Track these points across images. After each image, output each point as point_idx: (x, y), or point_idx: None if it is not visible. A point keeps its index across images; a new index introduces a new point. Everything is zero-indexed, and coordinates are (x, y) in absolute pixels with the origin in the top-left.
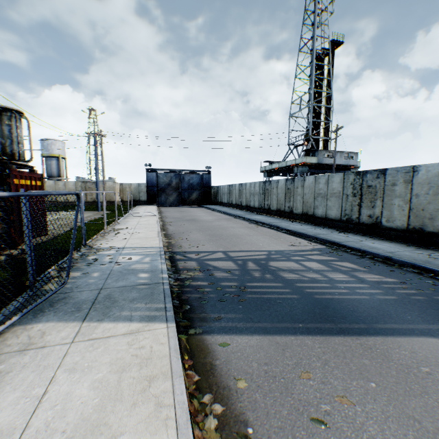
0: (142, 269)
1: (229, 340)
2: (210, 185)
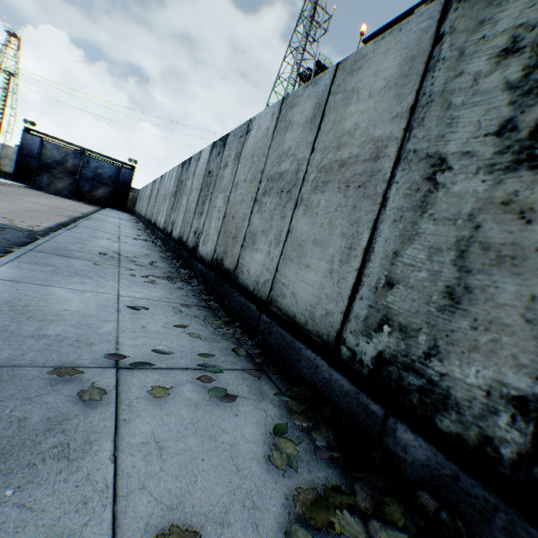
0: None
1: None
2: (129, 185)
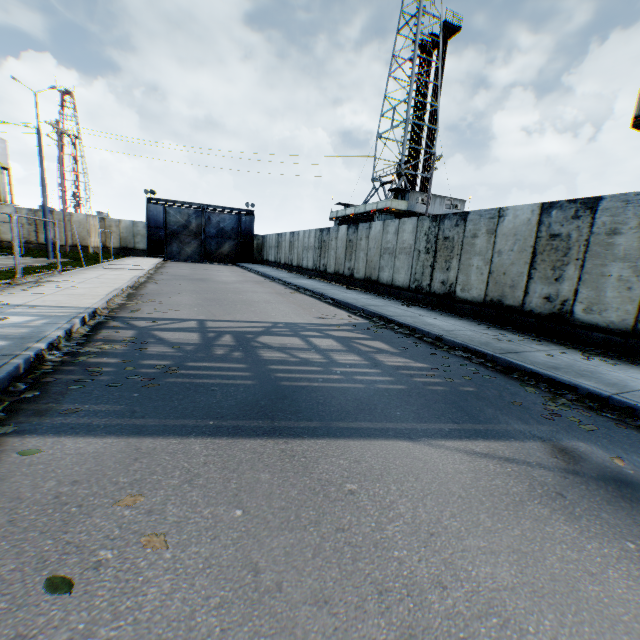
0: (9, 334)
1: (49, 445)
2: (252, 233)
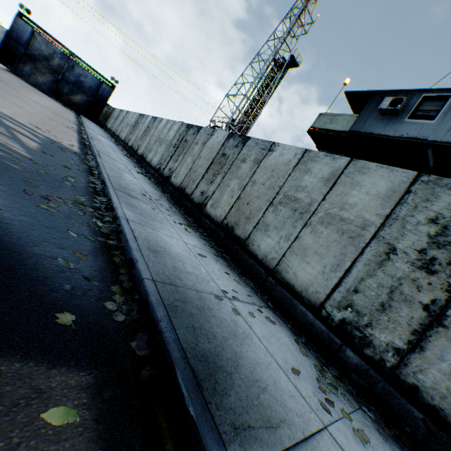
0: None
1: None
2: (106, 101)
